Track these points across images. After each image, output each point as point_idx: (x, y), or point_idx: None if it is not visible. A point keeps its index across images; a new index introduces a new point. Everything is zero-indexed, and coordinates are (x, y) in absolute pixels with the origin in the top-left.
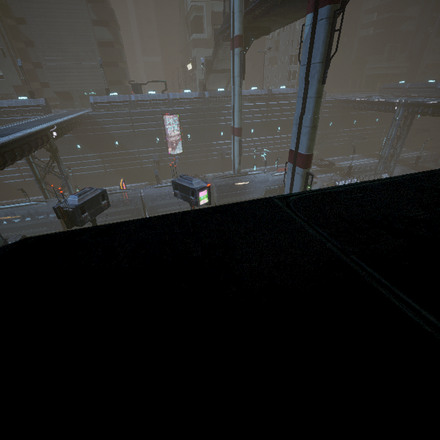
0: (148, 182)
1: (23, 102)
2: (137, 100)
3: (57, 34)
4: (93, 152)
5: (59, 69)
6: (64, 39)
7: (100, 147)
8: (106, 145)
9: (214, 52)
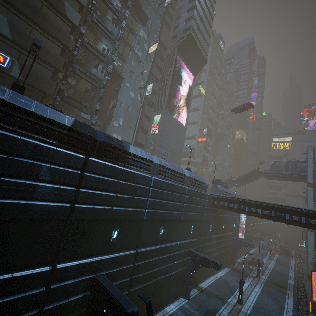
0: (228, 267)
1: (198, 177)
2: (232, 194)
3: (170, 135)
4: (214, 233)
5: (161, 154)
6: (172, 139)
7: (217, 228)
8: (220, 226)
9: (244, 177)
